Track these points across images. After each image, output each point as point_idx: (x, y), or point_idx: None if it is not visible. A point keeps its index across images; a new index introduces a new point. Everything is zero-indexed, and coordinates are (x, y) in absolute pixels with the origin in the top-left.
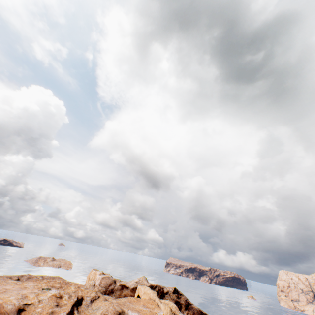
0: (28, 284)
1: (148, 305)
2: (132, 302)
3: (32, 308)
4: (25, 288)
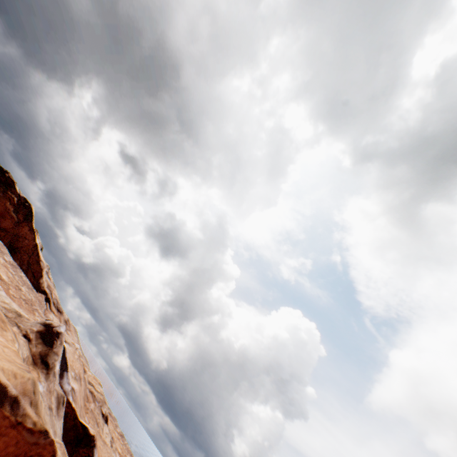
0: None
1: None
2: None
3: None
4: None
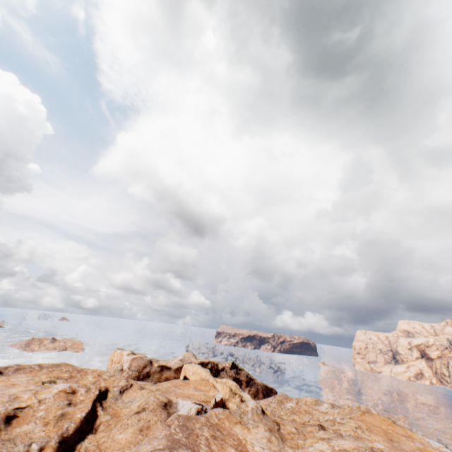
0: (18, 379)
1: (201, 387)
2: (178, 387)
3: (29, 412)
4: (13, 386)
